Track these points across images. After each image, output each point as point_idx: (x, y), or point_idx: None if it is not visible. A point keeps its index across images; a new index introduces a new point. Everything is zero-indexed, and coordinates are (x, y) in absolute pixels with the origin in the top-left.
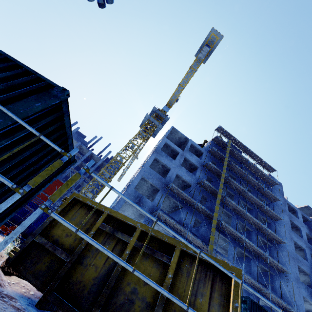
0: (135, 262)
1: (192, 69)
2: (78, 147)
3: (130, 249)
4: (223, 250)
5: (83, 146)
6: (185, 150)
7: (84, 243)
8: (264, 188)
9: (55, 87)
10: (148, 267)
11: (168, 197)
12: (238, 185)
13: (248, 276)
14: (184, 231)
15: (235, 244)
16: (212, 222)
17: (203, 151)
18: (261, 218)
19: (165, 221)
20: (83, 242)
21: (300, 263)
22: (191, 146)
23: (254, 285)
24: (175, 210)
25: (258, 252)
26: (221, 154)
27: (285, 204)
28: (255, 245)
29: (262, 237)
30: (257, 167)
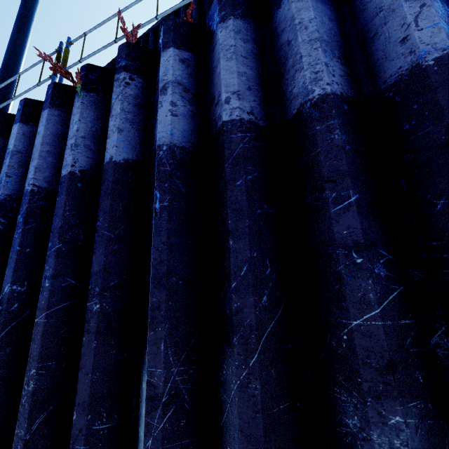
0: None
1: None
2: None
3: None
4: None
5: None
6: None
7: None
8: None
9: None
10: None
11: None
12: None
13: None
14: None
15: None
16: None
17: None
18: None
19: None
20: None
21: None
22: None
23: None
24: None
25: None
26: None
27: None
28: None
29: None
30: None
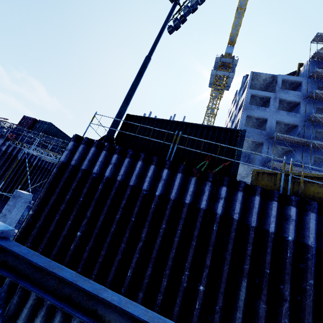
0: (308, 187)
1: None
2: None
3: (303, 184)
4: None
5: None
6: (277, 91)
7: (277, 187)
8: None
9: (241, 131)
10: (316, 188)
11: (275, 146)
12: None
13: None
14: (304, 171)
15: None
16: None
17: (301, 80)
18: None
19: (280, 168)
20: (276, 186)
21: None
22: (282, 82)
23: None
24: (286, 155)
25: None
26: None
27: None
28: None
29: None
30: None
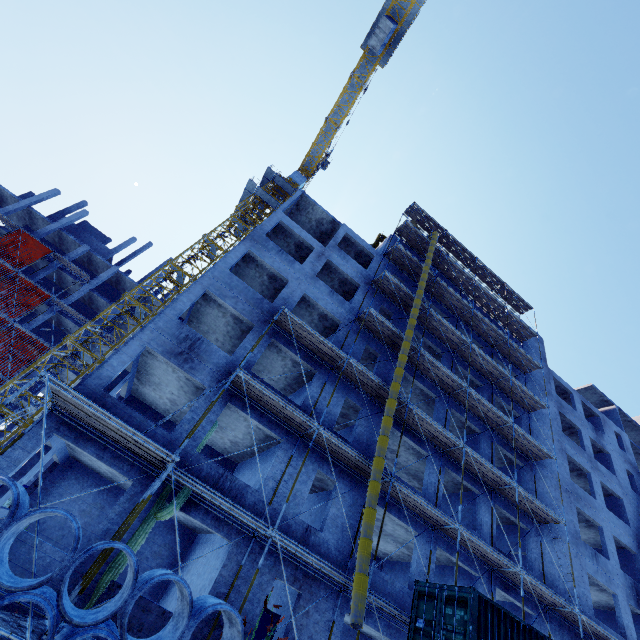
0: None
1: (356, 81)
2: (85, 260)
3: None
4: (413, 480)
5: (95, 255)
6: (331, 246)
7: None
8: (508, 340)
9: None
10: None
11: (280, 349)
12: (451, 327)
13: (471, 535)
14: (309, 427)
15: (442, 462)
16: (386, 404)
17: (374, 253)
18: (502, 401)
19: (259, 400)
20: None
21: (581, 502)
22: (346, 242)
23: (484, 557)
24: (300, 386)
25: (494, 478)
26: (414, 259)
27: (549, 378)
28: (488, 462)
29: (501, 446)
30: (493, 296)
